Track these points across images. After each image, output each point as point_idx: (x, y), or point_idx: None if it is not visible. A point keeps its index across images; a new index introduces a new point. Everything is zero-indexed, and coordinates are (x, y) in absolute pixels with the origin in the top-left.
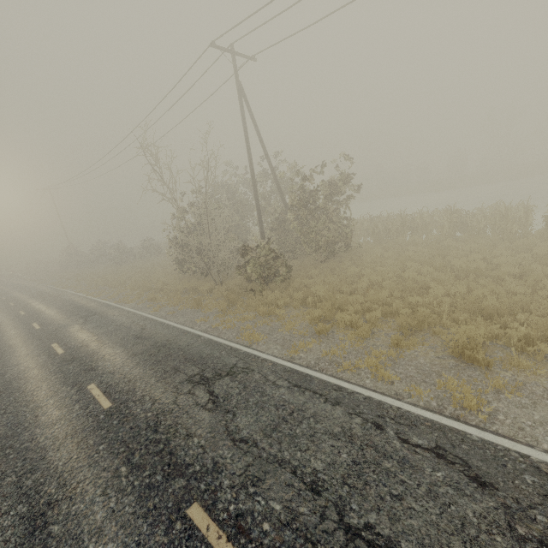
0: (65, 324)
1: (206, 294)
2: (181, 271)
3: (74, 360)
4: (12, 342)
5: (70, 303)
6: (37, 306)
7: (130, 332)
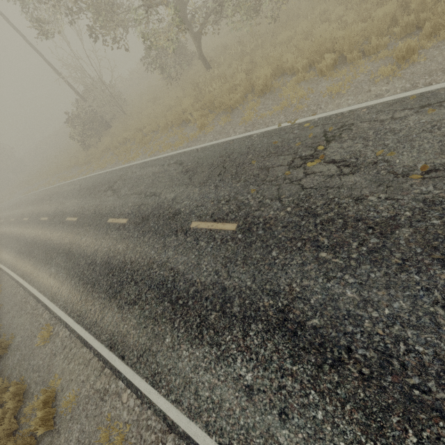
0: None
1: None
2: None
3: None
4: None
5: None
6: None
7: None
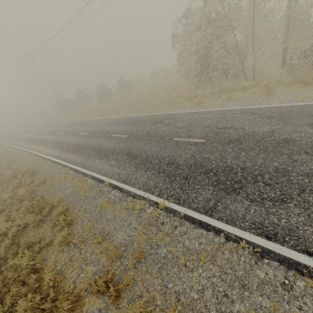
0: (148, 129)
1: (251, 88)
2: (197, 82)
3: (237, 141)
4: (123, 147)
5: (116, 121)
6: (87, 129)
7: (245, 117)
